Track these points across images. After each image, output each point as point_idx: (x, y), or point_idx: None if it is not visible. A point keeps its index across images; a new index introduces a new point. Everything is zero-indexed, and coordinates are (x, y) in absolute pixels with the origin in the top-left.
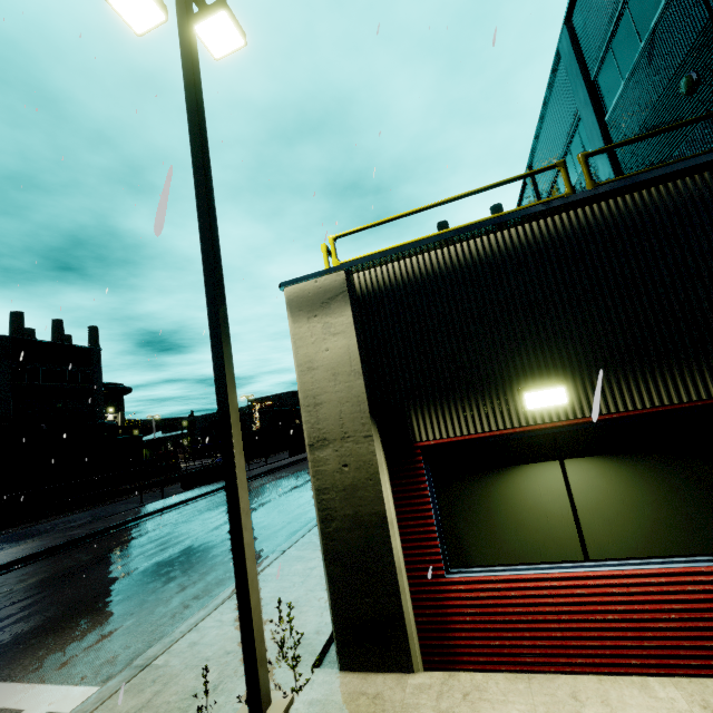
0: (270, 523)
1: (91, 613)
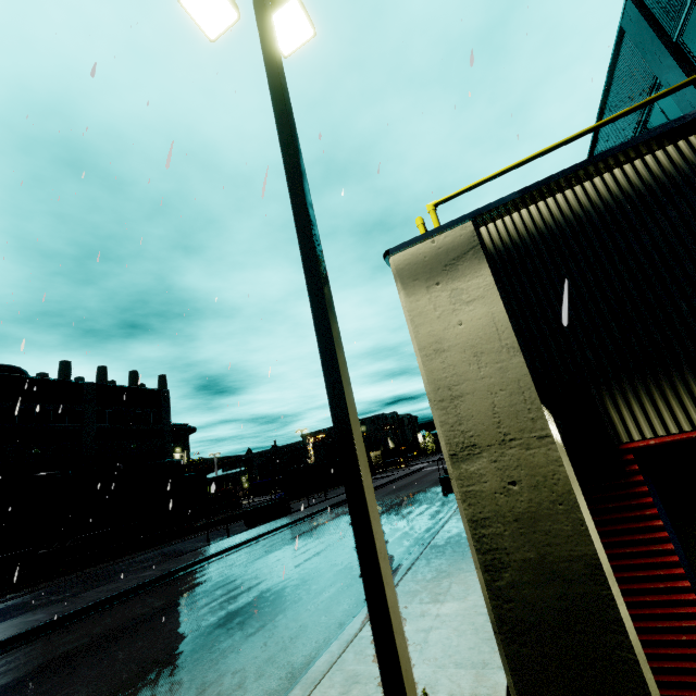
0: (348, 565)
1: (166, 678)
